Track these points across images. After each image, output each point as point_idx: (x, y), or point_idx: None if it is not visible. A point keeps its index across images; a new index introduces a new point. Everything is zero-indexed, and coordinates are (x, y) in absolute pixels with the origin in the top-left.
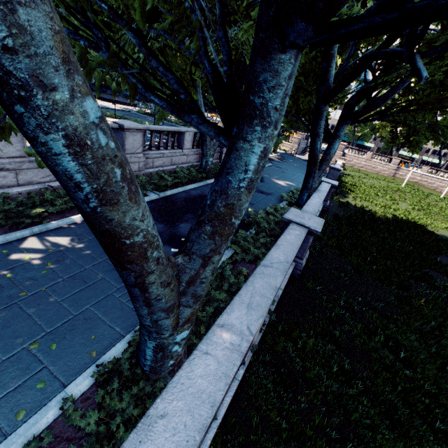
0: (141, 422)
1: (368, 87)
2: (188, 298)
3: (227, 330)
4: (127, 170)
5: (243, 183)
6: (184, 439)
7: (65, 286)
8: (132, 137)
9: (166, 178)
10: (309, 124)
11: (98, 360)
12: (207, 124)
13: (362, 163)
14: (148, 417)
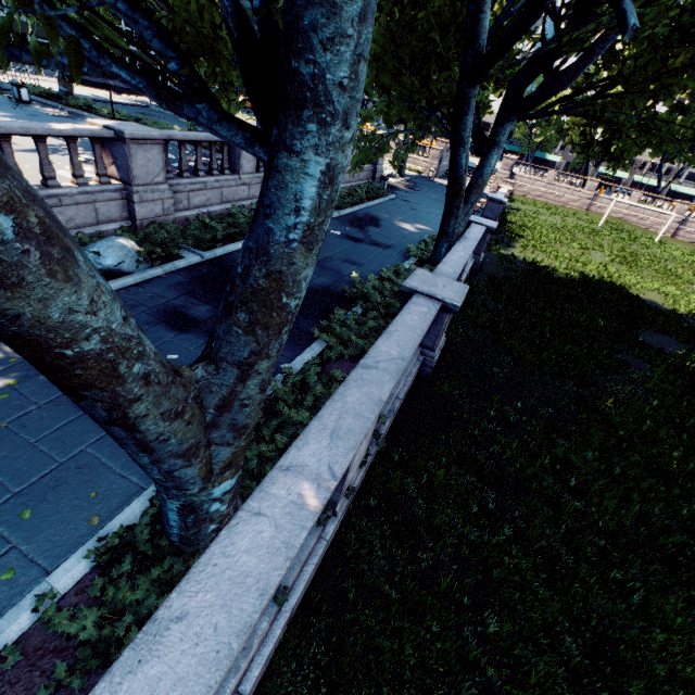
0: (143, 631)
1: (547, 52)
2: (223, 432)
3: (296, 474)
4: (30, 217)
5: (294, 234)
6: (213, 649)
7: (42, 418)
8: (143, 154)
9: (213, 227)
10: (449, 122)
11: (101, 530)
12: (229, 121)
13: (541, 189)
14: (155, 622)
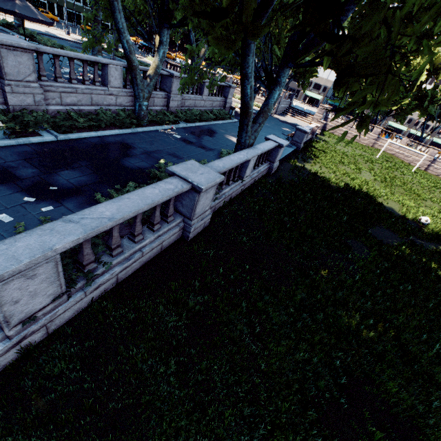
0: None
1: None
2: None
3: None
4: None
5: None
6: None
7: None
8: (14, 58)
9: (75, 119)
10: None
11: None
12: None
13: (344, 130)
14: None
